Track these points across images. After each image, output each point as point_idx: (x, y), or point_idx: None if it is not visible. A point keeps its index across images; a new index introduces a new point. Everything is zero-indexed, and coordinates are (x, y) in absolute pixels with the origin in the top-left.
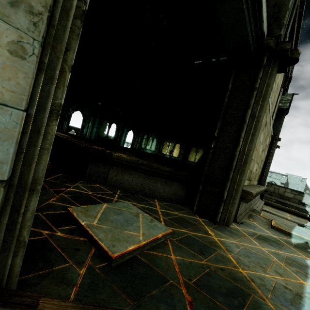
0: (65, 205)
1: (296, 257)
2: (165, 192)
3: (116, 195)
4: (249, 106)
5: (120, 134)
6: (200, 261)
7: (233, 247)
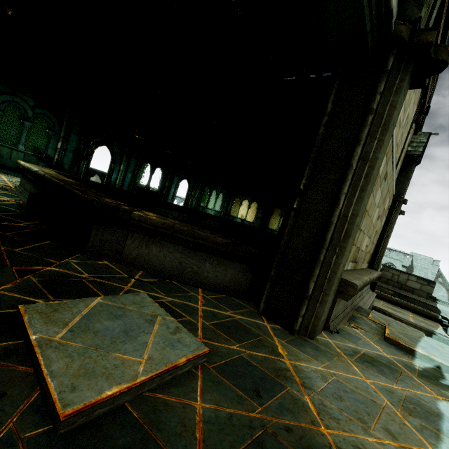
0: (24, 298)
1: (421, 397)
2: (217, 277)
3: (133, 280)
4: (358, 141)
5: (168, 185)
6: (249, 413)
7: (316, 380)
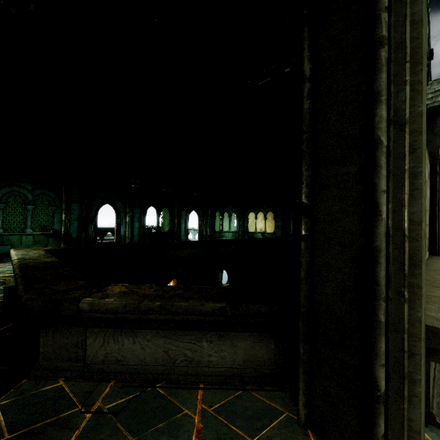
0: None
1: None
2: (224, 358)
3: (87, 417)
4: (376, 97)
5: (177, 222)
6: None
7: None
